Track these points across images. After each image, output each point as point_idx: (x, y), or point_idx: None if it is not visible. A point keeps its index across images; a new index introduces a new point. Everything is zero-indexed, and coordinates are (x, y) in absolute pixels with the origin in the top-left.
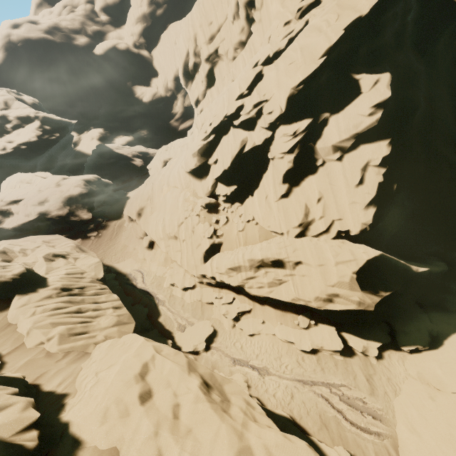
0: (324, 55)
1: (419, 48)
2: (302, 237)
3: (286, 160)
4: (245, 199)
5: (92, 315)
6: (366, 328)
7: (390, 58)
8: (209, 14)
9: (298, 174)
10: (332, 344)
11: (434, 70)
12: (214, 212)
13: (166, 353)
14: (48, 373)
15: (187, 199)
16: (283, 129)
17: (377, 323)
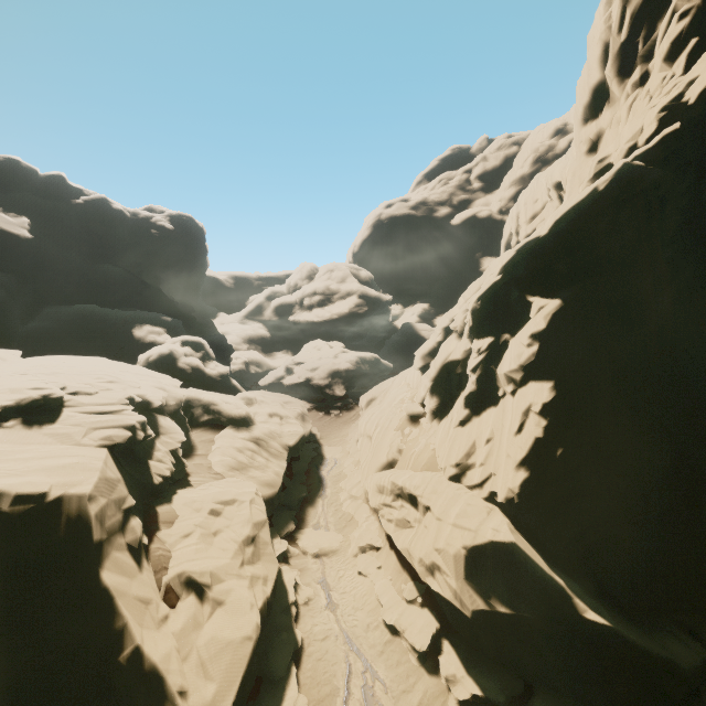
0: (500, 273)
1: (673, 262)
2: (456, 482)
3: (471, 380)
4: (444, 417)
5: (255, 463)
6: (486, 663)
7: (588, 280)
8: (538, 191)
9: (484, 402)
10: (415, 636)
11: (702, 294)
12: (413, 423)
13: (256, 507)
14: (199, 474)
15: (403, 400)
16: (473, 343)
17: (508, 671)
